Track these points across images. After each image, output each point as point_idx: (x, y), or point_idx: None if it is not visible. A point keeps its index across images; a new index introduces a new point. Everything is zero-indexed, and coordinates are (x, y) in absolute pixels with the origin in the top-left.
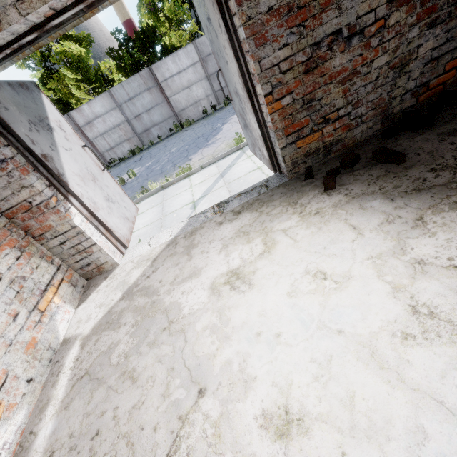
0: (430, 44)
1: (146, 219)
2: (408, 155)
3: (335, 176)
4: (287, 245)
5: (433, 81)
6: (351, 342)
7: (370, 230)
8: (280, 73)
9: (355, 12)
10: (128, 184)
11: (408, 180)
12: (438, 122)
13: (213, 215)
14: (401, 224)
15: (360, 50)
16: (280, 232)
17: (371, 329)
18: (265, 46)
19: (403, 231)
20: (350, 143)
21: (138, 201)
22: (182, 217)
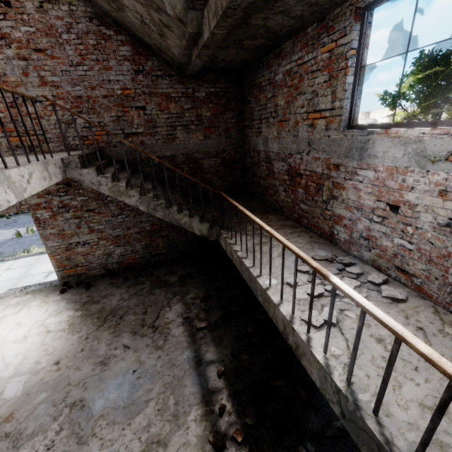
0: (119, 251)
1: (11, 275)
2: (94, 287)
3: (70, 288)
4: (24, 312)
5: (125, 261)
6: (2, 342)
7: (48, 312)
8: (55, 249)
9: (85, 238)
10: (22, 238)
11: (79, 297)
12: (117, 277)
13: (19, 291)
14: (56, 312)
15: (89, 248)
16: (29, 306)
17: (11, 339)
18: (49, 241)
19: (53, 314)
20: (91, 275)
21: (16, 258)
22: (34, 281)
